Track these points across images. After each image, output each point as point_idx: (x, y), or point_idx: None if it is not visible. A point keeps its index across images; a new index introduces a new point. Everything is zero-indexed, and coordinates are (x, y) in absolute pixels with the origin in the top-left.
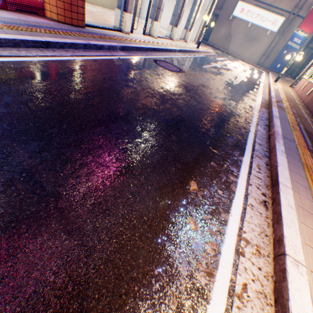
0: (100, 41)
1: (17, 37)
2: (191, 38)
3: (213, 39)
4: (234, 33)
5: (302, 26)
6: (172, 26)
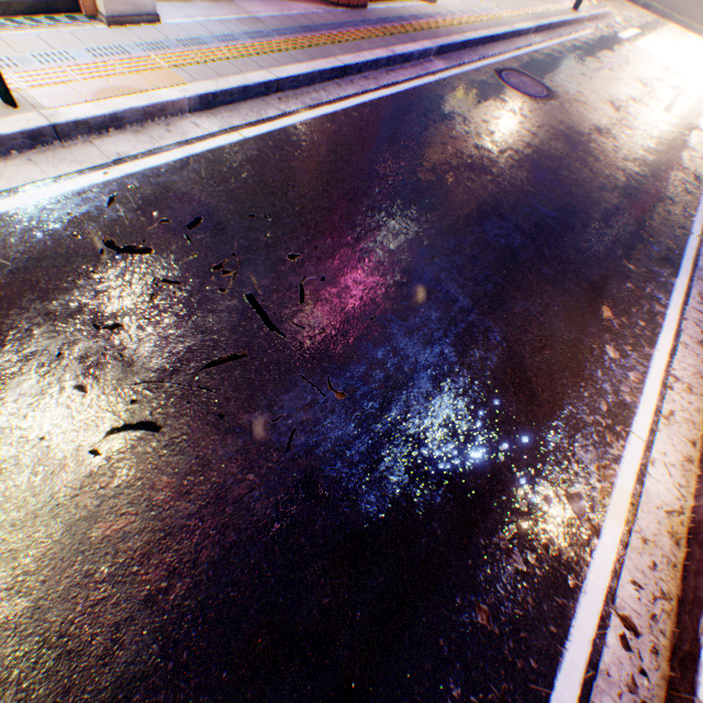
0: (405, 43)
1: (312, 67)
2: None
3: None
4: None
5: None
6: None
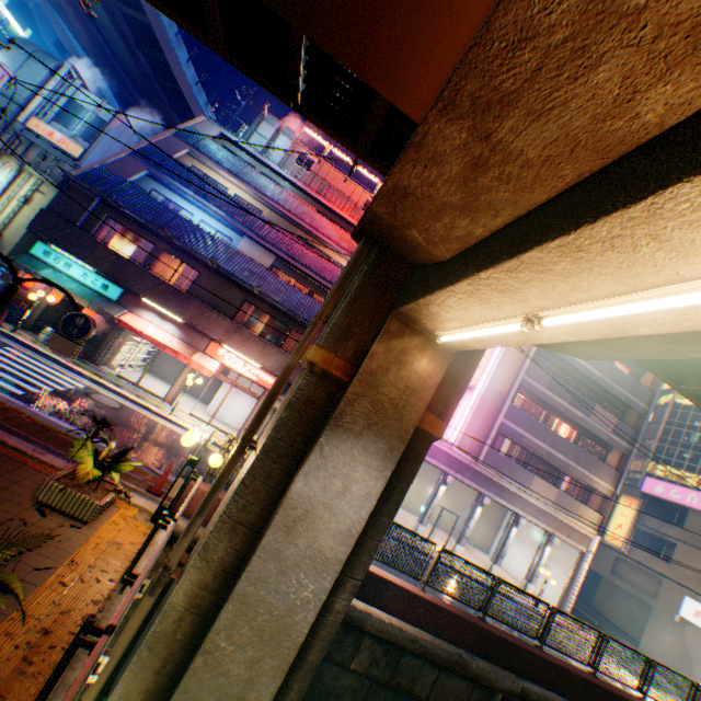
0: None
1: None
2: (549, 599)
3: (648, 646)
4: (695, 650)
5: None
6: (491, 560)
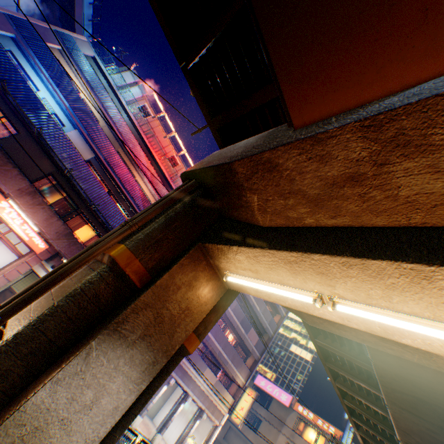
0: None
1: None
2: None
3: None
4: None
5: None
6: (158, 429)
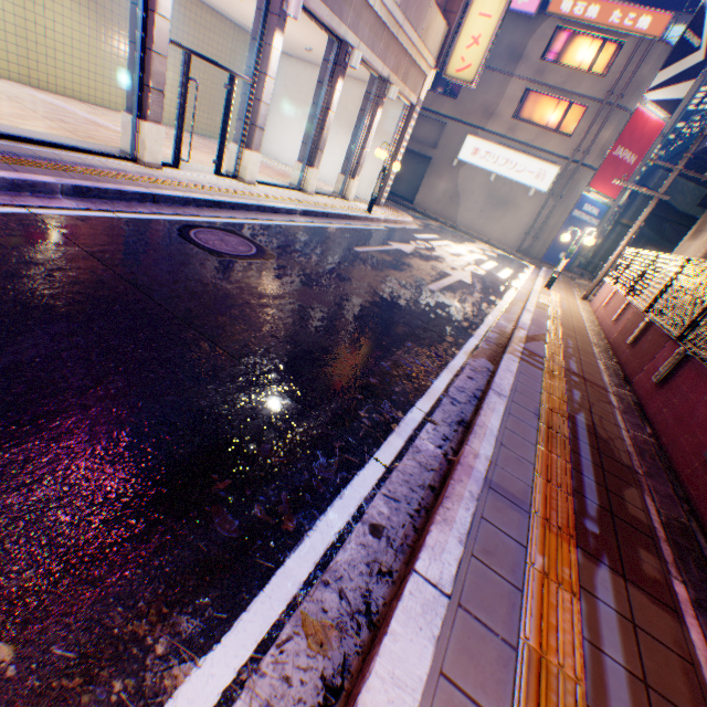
0: None
1: None
2: (364, 193)
3: (424, 201)
4: (466, 190)
5: (597, 184)
6: (303, 165)
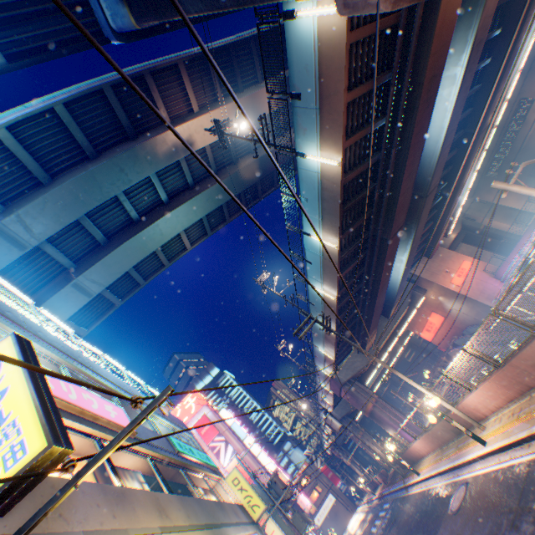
0: None
1: None
2: None
3: None
4: (328, 527)
5: (335, 482)
6: None
